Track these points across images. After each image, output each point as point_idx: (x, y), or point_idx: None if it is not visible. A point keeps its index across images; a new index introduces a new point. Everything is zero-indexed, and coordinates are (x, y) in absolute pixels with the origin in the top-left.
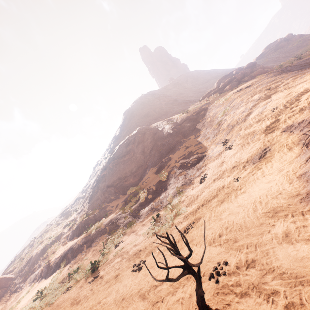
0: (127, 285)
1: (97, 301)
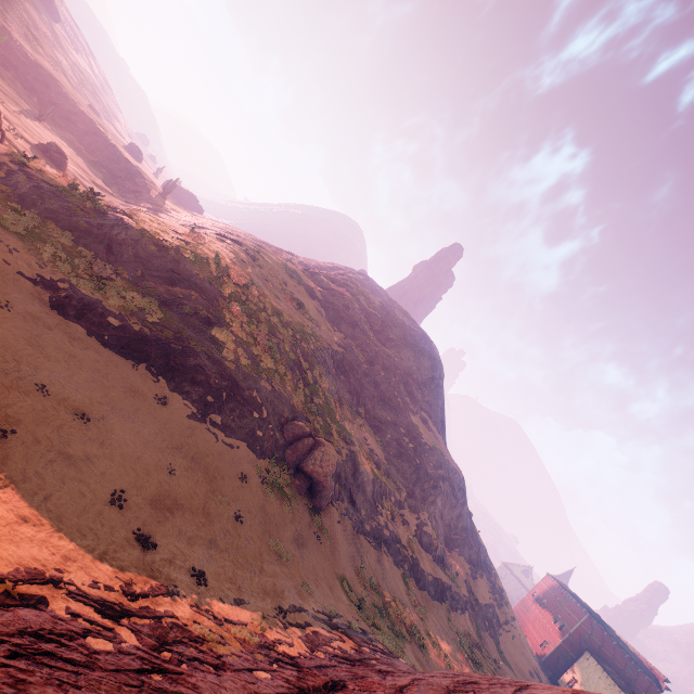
0: None
1: None
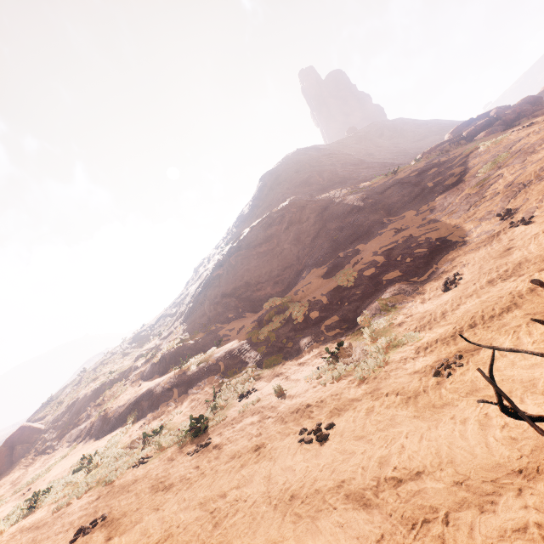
0: (296, 468)
1: (216, 492)
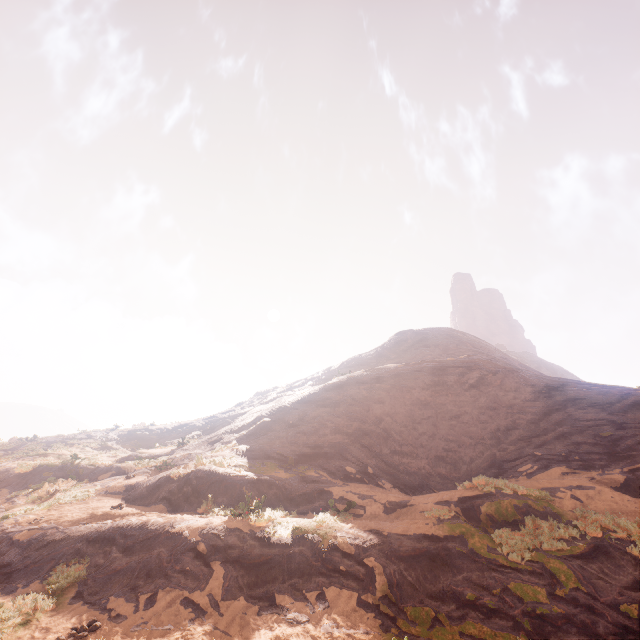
0: None
1: None
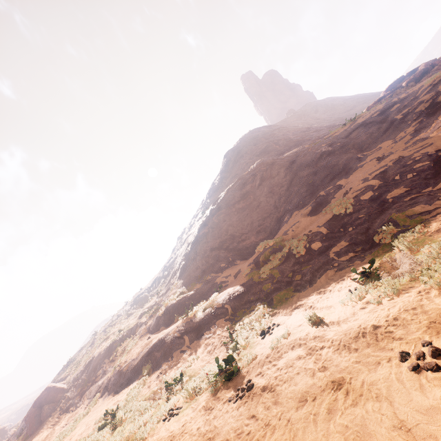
0: None
1: None
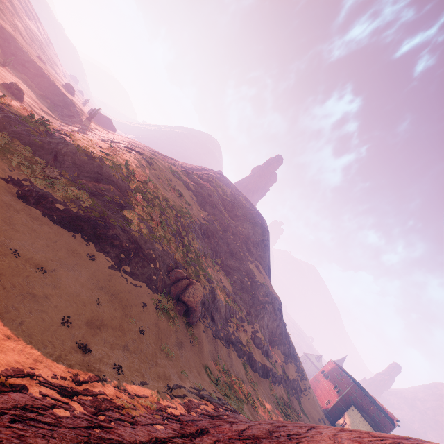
0: None
1: None
